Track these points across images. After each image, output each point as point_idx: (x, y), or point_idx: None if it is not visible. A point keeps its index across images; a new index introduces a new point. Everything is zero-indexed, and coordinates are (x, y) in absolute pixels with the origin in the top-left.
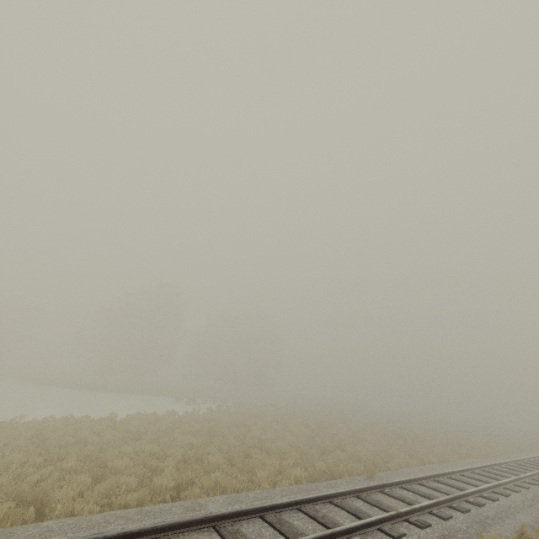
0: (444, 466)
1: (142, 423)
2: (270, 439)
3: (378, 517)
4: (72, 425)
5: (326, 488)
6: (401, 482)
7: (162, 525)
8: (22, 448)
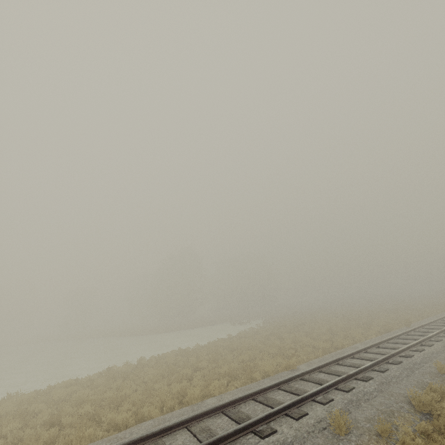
0: (438, 316)
1: (254, 334)
2: (332, 325)
3: (435, 332)
4: (230, 342)
5: (394, 334)
6: (428, 323)
7: (364, 348)
8: (239, 351)
